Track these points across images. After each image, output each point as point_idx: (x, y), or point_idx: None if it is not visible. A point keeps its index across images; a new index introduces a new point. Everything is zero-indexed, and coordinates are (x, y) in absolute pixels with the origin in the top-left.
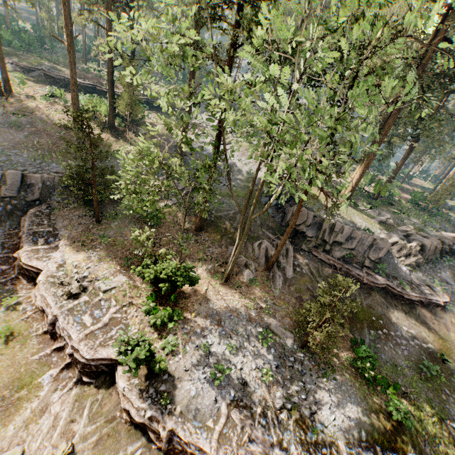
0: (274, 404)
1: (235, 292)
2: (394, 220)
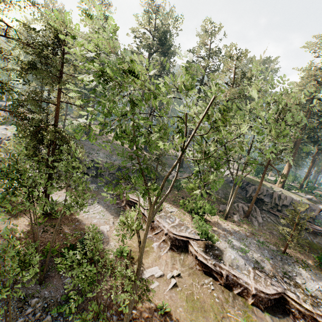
0: (277, 274)
1: (233, 224)
2: (316, 199)
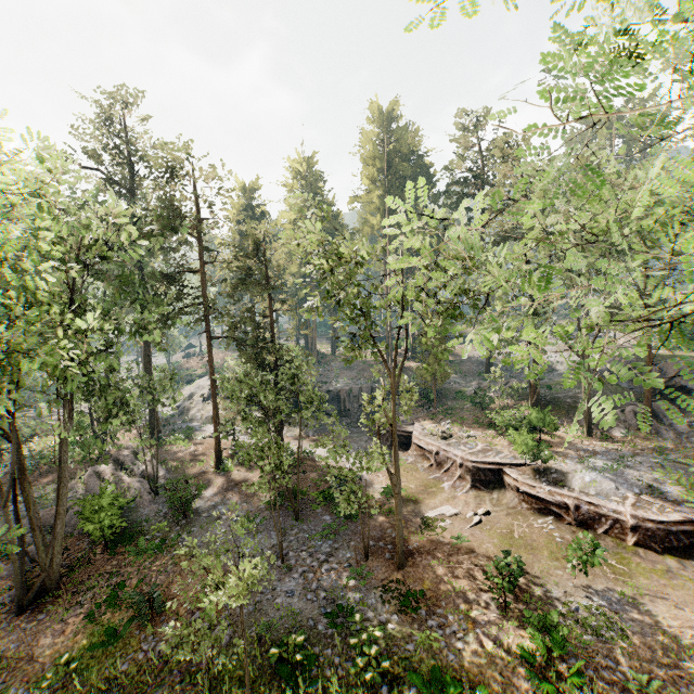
0: None
1: (606, 442)
2: None
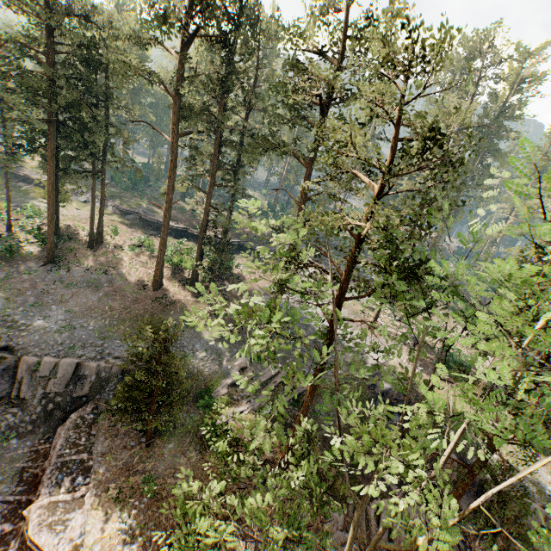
0: None
1: None
2: None
